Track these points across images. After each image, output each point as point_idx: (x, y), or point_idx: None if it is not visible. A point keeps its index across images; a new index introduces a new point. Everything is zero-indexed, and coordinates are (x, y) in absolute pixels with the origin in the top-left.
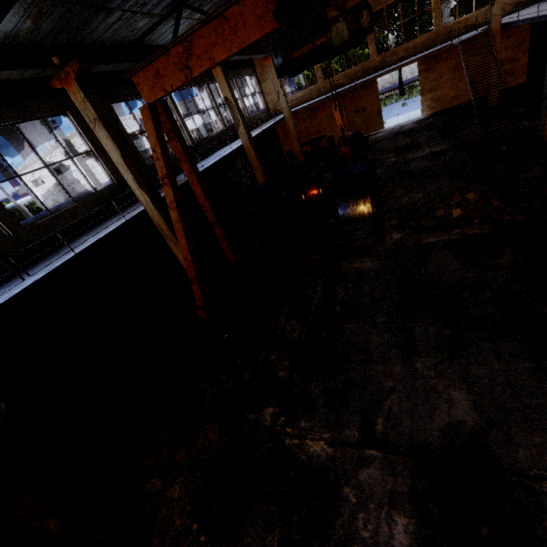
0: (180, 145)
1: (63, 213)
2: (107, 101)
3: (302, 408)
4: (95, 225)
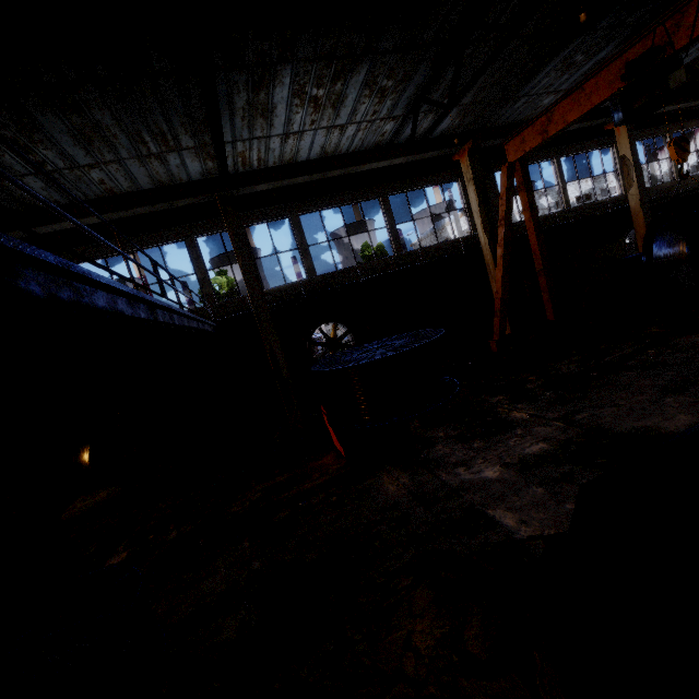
0: (527, 196)
1: (428, 249)
2: (492, 170)
3: (526, 400)
4: None
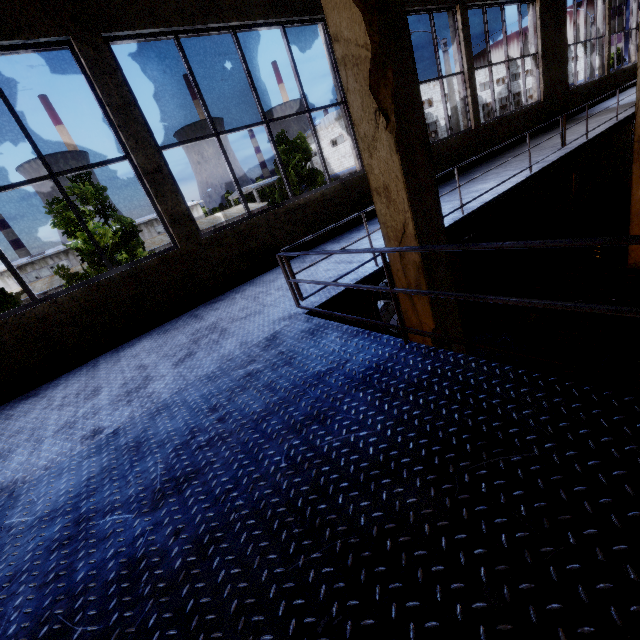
0: None
1: (504, 119)
2: None
3: None
4: (517, 144)
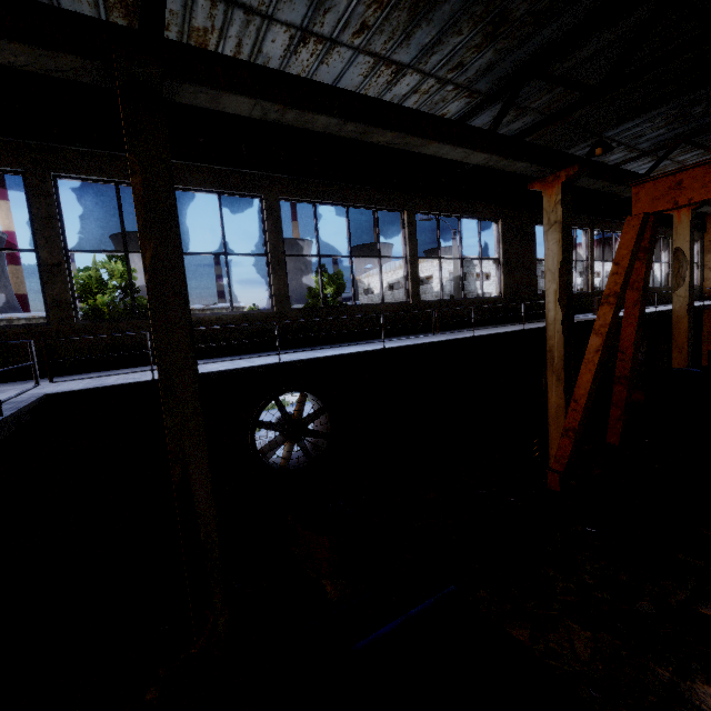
0: (645, 269)
1: (451, 303)
2: (534, 221)
3: None
4: (466, 326)
